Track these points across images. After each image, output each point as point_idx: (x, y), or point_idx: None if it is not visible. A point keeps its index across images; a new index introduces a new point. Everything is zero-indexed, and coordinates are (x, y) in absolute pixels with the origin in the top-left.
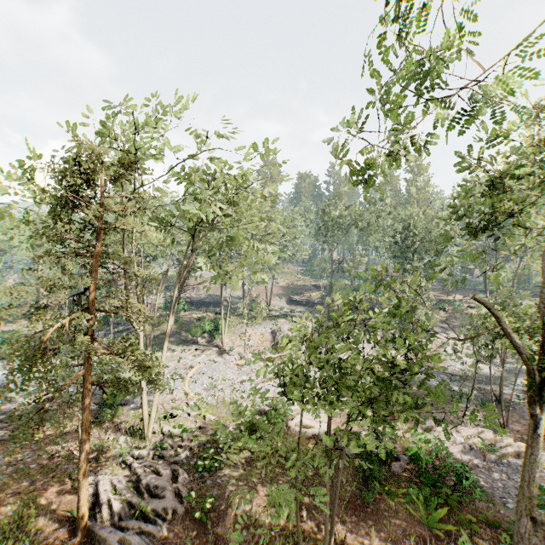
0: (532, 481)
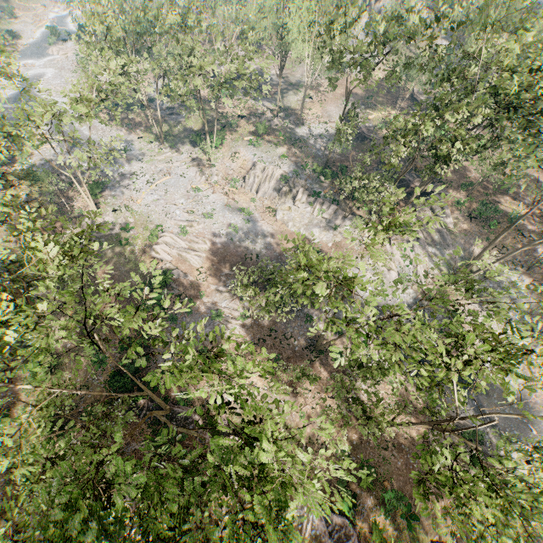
0: None
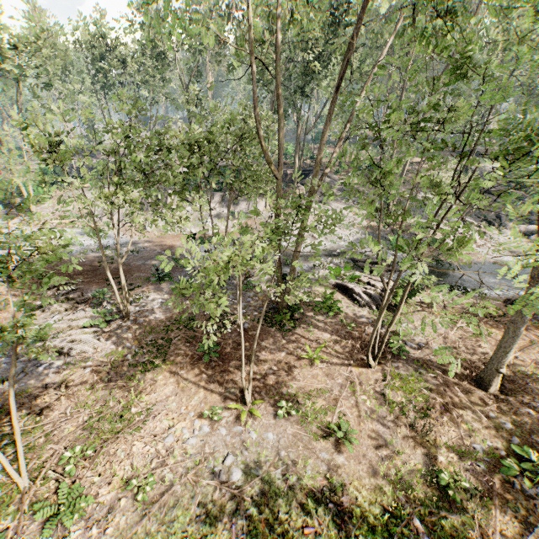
0: None
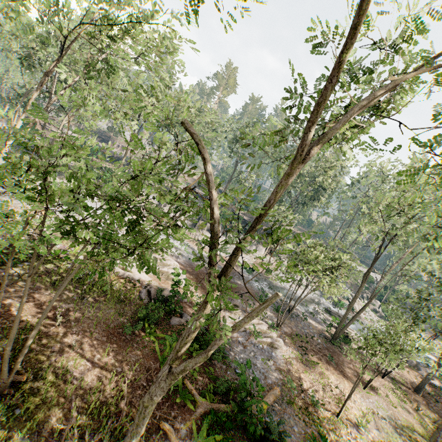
0: (188, 339)
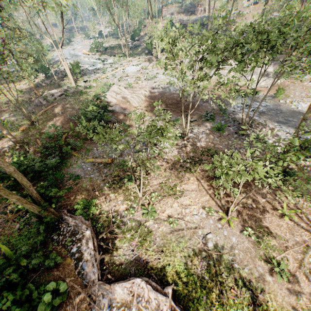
0: None
